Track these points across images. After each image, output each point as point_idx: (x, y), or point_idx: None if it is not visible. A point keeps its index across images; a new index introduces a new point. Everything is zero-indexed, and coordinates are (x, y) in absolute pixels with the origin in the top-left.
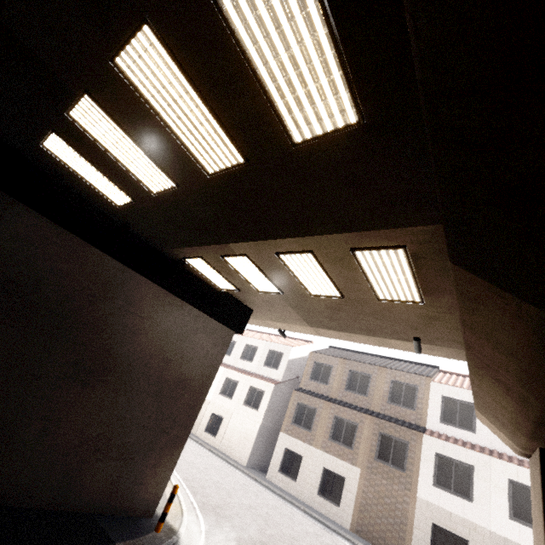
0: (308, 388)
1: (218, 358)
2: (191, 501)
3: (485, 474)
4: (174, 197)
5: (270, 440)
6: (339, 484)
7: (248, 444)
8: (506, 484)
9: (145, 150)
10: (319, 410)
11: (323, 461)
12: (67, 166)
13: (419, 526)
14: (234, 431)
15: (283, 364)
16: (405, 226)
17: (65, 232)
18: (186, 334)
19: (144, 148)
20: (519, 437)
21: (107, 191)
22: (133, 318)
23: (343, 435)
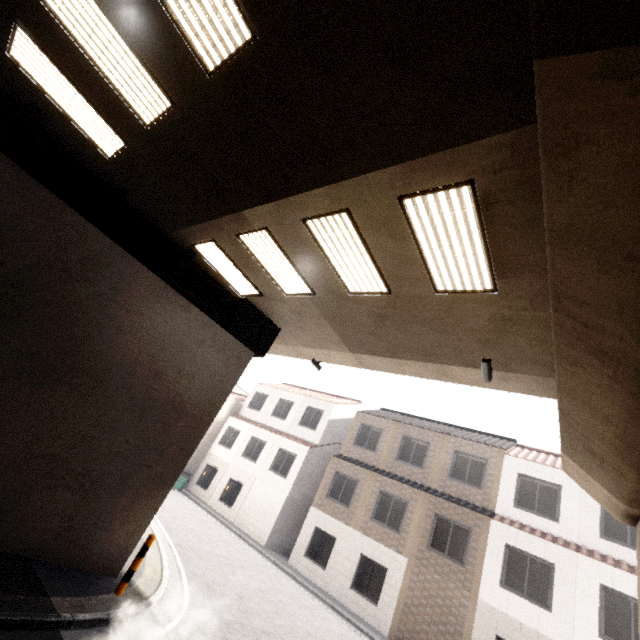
0: (351, 455)
1: (229, 382)
2: (179, 570)
3: (570, 576)
4: (171, 129)
5: (298, 517)
6: (379, 576)
7: (270, 519)
8: (596, 590)
9: (128, 40)
10: (362, 481)
11: (361, 545)
12: (43, 90)
13: (478, 638)
14: (255, 501)
15: (322, 425)
16: (474, 139)
17: (38, 186)
18: (188, 344)
19: (127, 37)
20: (626, 476)
21: (93, 130)
22: (118, 310)
23: (389, 515)
